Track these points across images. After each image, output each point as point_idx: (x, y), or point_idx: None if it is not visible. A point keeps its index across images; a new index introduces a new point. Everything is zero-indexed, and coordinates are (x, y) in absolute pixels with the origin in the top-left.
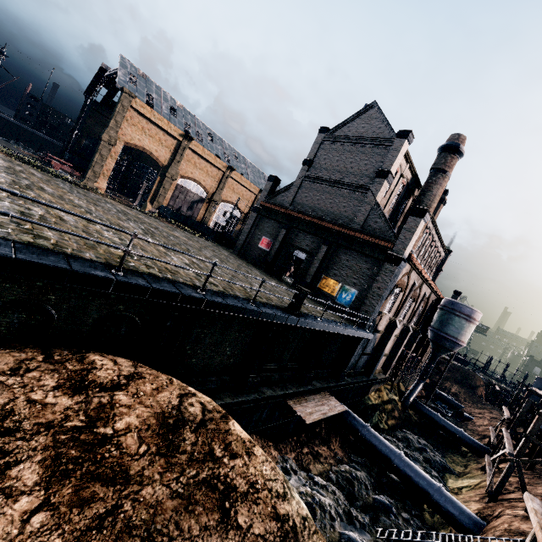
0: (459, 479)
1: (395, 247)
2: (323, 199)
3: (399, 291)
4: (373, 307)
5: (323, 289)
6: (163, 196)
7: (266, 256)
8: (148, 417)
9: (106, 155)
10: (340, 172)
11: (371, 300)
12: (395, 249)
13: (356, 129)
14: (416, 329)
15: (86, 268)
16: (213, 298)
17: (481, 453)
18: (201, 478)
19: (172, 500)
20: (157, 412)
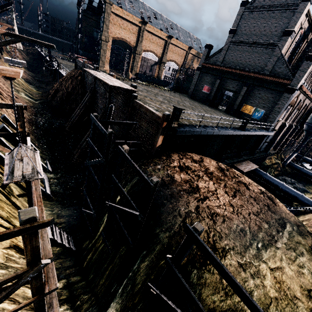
0: (311, 194)
1: (291, 83)
2: (244, 56)
3: (290, 107)
4: (275, 119)
5: (243, 111)
6: (136, 66)
7: (207, 96)
8: (215, 168)
9: (105, 49)
10: (256, 35)
11: (273, 115)
12: (292, 84)
13: None
14: (296, 125)
15: (194, 128)
16: (220, 130)
17: None
18: (237, 181)
19: (234, 184)
20: (215, 167)
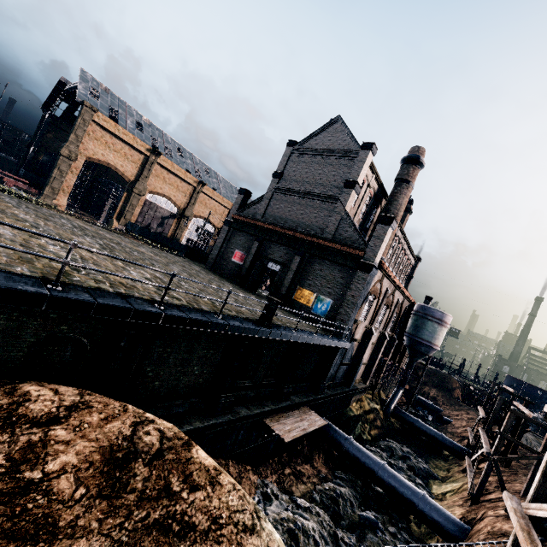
0: (443, 484)
1: (366, 255)
2: (295, 210)
3: (373, 299)
4: (349, 316)
5: (298, 300)
6: (131, 212)
7: (240, 269)
8: (91, 453)
9: (66, 170)
10: (309, 183)
11: (346, 308)
12: (366, 257)
13: (322, 142)
14: (392, 336)
15: (12, 282)
16: (173, 312)
17: (461, 455)
18: (153, 519)
19: None
20: (104, 446)
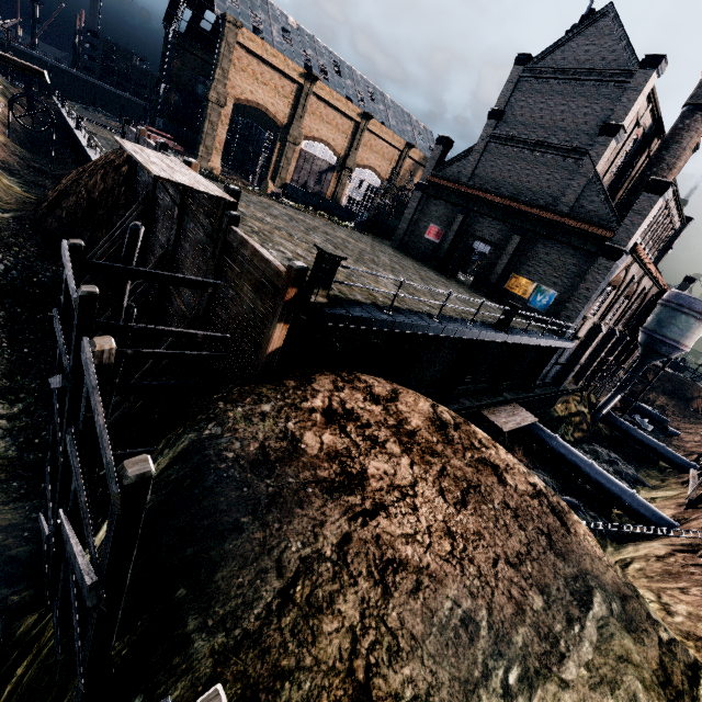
0: (653, 491)
1: (615, 237)
2: (517, 170)
3: (611, 290)
4: (578, 312)
5: (511, 290)
6: (286, 169)
7: (435, 249)
8: (424, 420)
9: (216, 121)
10: (544, 128)
11: (575, 303)
12: (616, 239)
13: (574, 56)
14: (622, 332)
15: (375, 313)
16: (447, 325)
17: (684, 469)
18: (476, 458)
19: (468, 468)
20: (427, 417)
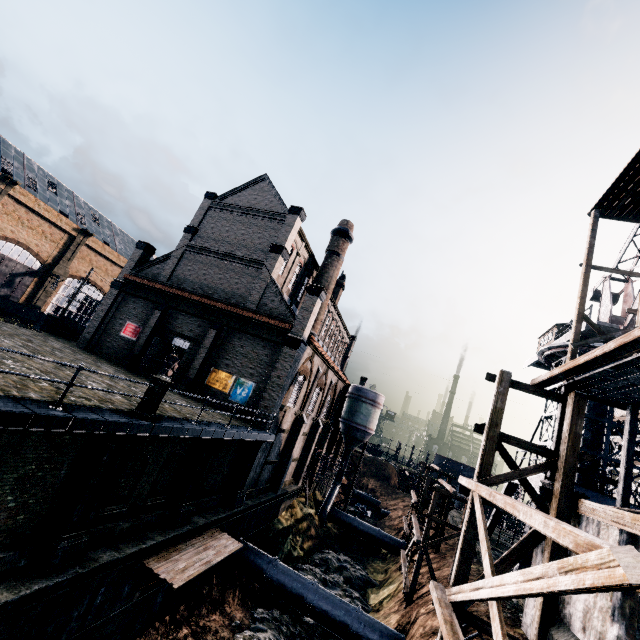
0: (380, 590)
1: (293, 328)
2: (212, 274)
3: (303, 380)
4: (274, 401)
5: (212, 385)
6: None
7: (131, 347)
8: None
9: None
10: (230, 244)
11: (271, 392)
12: (294, 330)
13: (247, 200)
14: (327, 423)
15: None
16: None
17: (398, 550)
18: None
19: None
20: None
